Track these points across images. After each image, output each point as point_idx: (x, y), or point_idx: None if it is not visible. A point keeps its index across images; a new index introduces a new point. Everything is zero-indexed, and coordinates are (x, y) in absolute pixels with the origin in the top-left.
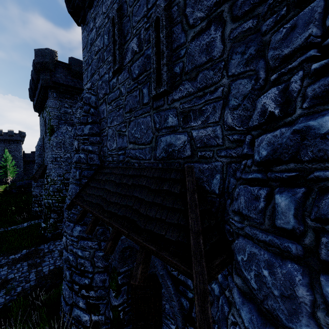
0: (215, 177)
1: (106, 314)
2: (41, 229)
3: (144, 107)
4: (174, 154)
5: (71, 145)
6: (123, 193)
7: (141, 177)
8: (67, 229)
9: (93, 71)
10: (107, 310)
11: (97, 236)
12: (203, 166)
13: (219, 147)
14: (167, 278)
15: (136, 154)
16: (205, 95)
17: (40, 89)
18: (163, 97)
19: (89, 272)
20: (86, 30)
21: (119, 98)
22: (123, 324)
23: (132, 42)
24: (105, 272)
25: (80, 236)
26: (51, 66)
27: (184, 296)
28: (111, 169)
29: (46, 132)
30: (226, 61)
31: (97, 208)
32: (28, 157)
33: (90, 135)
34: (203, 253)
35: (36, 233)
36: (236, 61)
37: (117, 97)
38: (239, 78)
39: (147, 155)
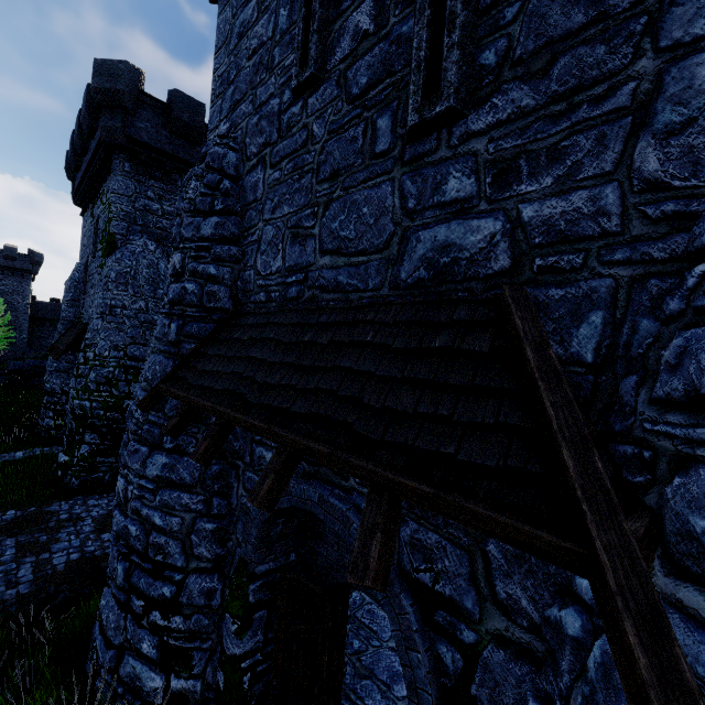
0: (587, 318)
1: (207, 678)
2: (57, 466)
3: (375, 162)
4: (456, 270)
5: (151, 284)
6: (306, 363)
7: (356, 325)
8: (132, 460)
9: (239, 95)
10: (210, 667)
11: (205, 481)
12: (549, 294)
13: (609, 240)
14: (400, 590)
15: (340, 280)
16: (575, 110)
17: (96, 150)
18: (436, 131)
19: (175, 569)
20: (231, 6)
21: (303, 149)
22: (248, 704)
23: (357, 13)
24: (215, 571)
25: (164, 478)
26: (127, 101)
27: (448, 638)
28: (265, 317)
29: (96, 249)
30: (654, 14)
31: (229, 402)
32: (42, 310)
33: (214, 240)
34: (614, 497)
35: (43, 475)
36: (691, 9)
37: (299, 147)
38: (698, 51)
39: (372, 279)
